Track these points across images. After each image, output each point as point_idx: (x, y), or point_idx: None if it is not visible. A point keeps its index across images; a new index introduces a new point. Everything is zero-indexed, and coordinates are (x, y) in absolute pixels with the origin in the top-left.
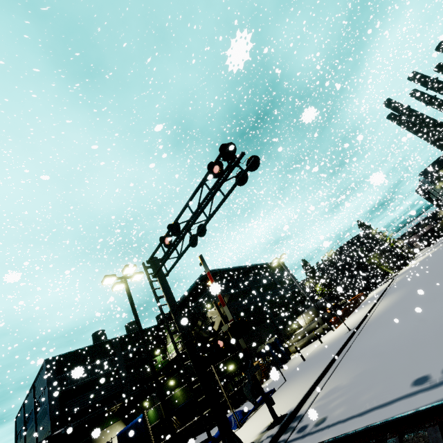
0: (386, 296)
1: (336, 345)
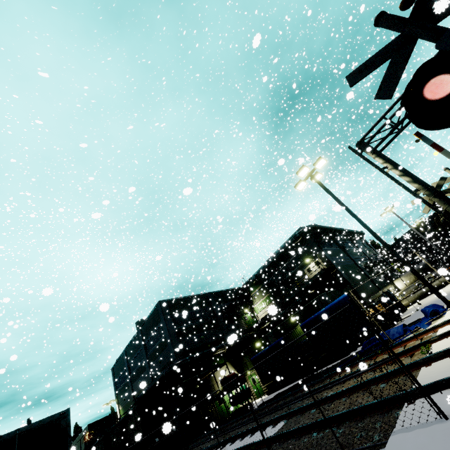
0: None
1: None
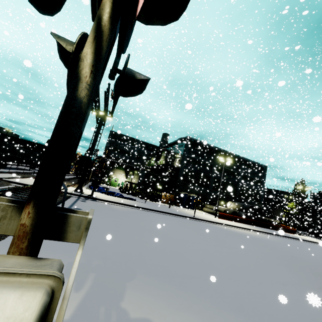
0: (273, 236)
1: (171, 212)
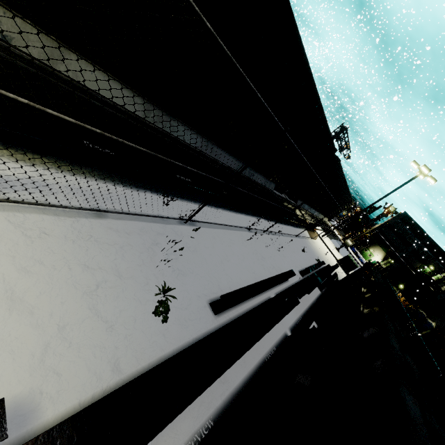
0: None
1: None
